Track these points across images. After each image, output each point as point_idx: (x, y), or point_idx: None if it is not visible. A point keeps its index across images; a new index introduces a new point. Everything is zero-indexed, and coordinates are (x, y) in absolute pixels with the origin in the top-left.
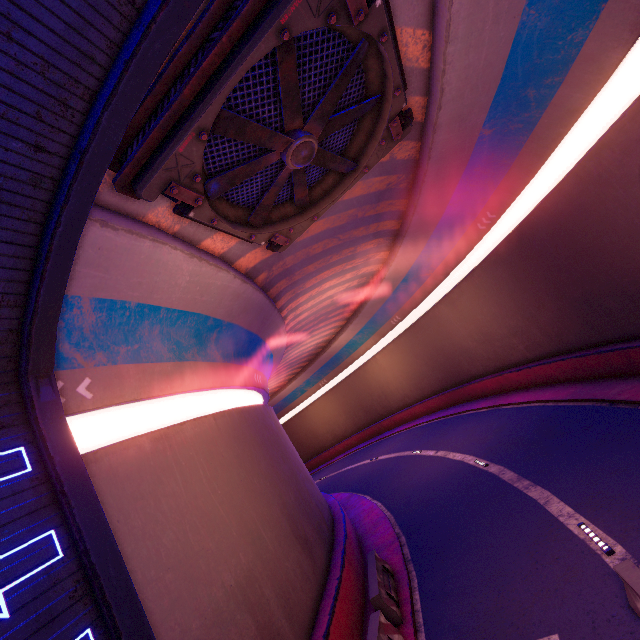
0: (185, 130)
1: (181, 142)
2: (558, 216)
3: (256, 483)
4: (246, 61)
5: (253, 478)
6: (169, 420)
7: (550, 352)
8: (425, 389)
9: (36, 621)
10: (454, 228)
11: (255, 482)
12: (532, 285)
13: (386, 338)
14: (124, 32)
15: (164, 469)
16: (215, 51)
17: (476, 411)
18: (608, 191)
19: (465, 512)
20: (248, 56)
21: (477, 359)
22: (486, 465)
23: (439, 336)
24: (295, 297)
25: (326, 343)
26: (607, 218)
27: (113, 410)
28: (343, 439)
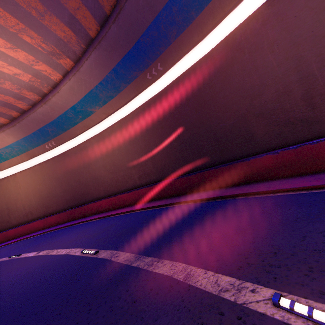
0: None
1: None
2: (200, 76)
3: None
4: None
5: None
6: None
7: (153, 180)
8: (51, 207)
9: None
10: (131, 70)
11: None
12: (162, 129)
13: (34, 160)
14: None
15: None
16: None
17: (89, 221)
18: (240, 55)
19: (51, 322)
20: None
21: (102, 185)
22: (96, 252)
23: (81, 164)
24: None
25: None
26: (229, 77)
27: None
28: None
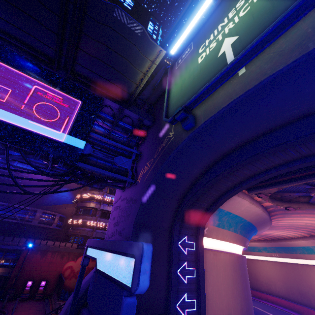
0: (274, 187)
1: (271, 188)
2: None
3: (235, 291)
4: (309, 180)
5: (234, 288)
6: (216, 247)
7: None
8: None
9: (189, 288)
10: None
11: (235, 290)
12: None
13: None
14: (270, 167)
15: (213, 265)
16: (298, 175)
17: None
18: None
19: None
20: (311, 180)
21: None
22: None
23: None
24: (282, 217)
25: (288, 237)
26: None
27: (206, 237)
28: (274, 295)
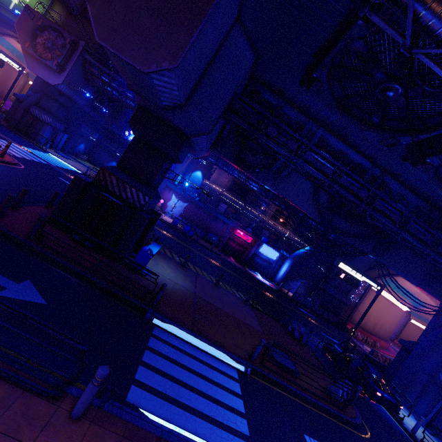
0: None
1: None
2: None
3: None
4: None
5: None
6: None
7: None
8: None
9: None
10: None
11: None
12: None
13: None
14: None
15: None
16: None
17: None
18: None
19: None
20: None
21: None
22: None
23: None
24: None
25: None
26: None
27: None
28: None
